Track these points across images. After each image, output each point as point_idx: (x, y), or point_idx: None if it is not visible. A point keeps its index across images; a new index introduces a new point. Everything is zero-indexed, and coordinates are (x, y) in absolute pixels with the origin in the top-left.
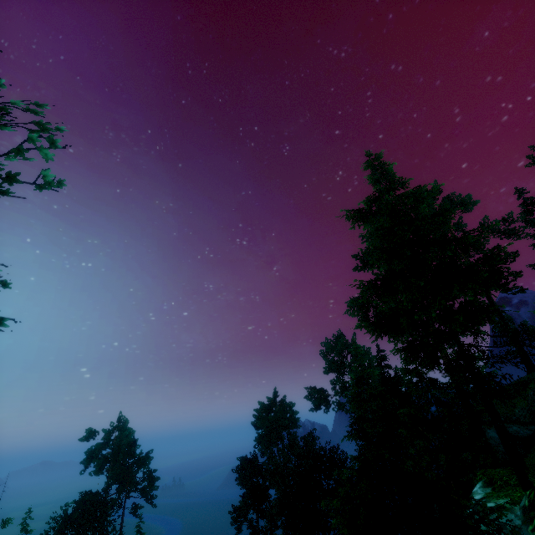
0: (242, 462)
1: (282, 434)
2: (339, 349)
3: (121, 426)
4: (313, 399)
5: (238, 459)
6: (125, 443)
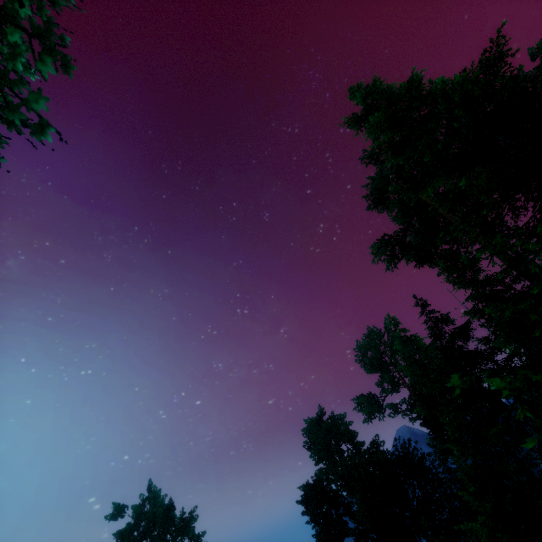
0: (304, 490)
1: (342, 441)
2: (375, 344)
3: (153, 496)
4: (363, 410)
5: (299, 489)
6: (162, 508)
